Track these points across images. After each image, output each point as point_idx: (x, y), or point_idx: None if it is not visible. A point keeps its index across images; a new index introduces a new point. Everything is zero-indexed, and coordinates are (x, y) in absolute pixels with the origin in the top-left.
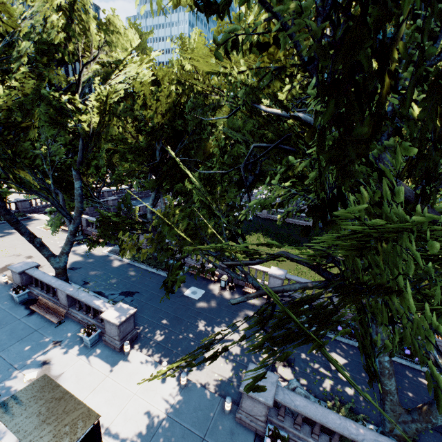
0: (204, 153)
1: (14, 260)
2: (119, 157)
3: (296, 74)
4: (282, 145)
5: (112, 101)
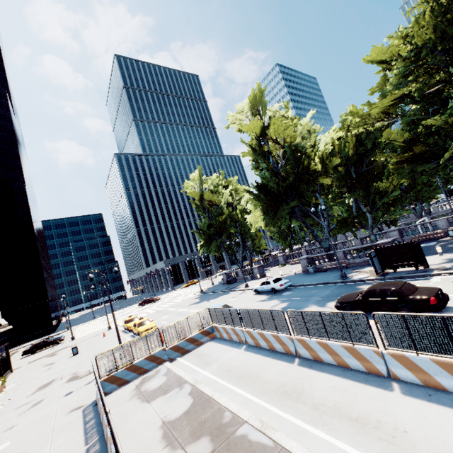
0: (378, 167)
1: (285, 273)
2: (322, 194)
3: (434, 78)
4: (446, 103)
5: (328, 153)
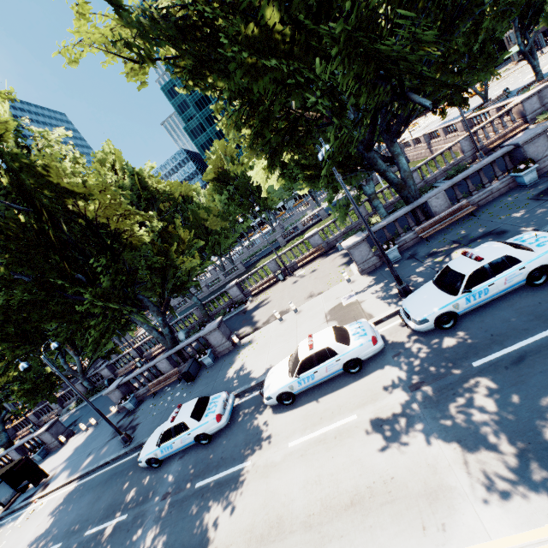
0: None
1: None
2: None
3: None
4: None
5: None
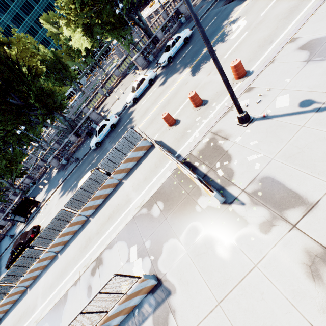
0: None
1: None
2: None
3: None
4: None
5: None
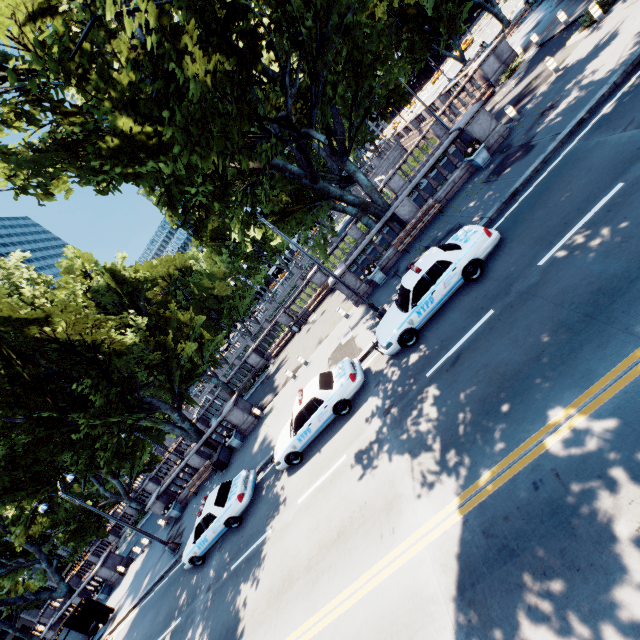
0: None
1: None
2: None
3: None
4: None
5: None
